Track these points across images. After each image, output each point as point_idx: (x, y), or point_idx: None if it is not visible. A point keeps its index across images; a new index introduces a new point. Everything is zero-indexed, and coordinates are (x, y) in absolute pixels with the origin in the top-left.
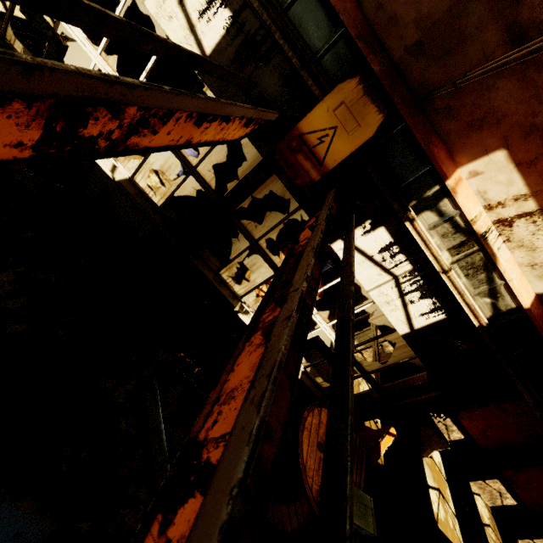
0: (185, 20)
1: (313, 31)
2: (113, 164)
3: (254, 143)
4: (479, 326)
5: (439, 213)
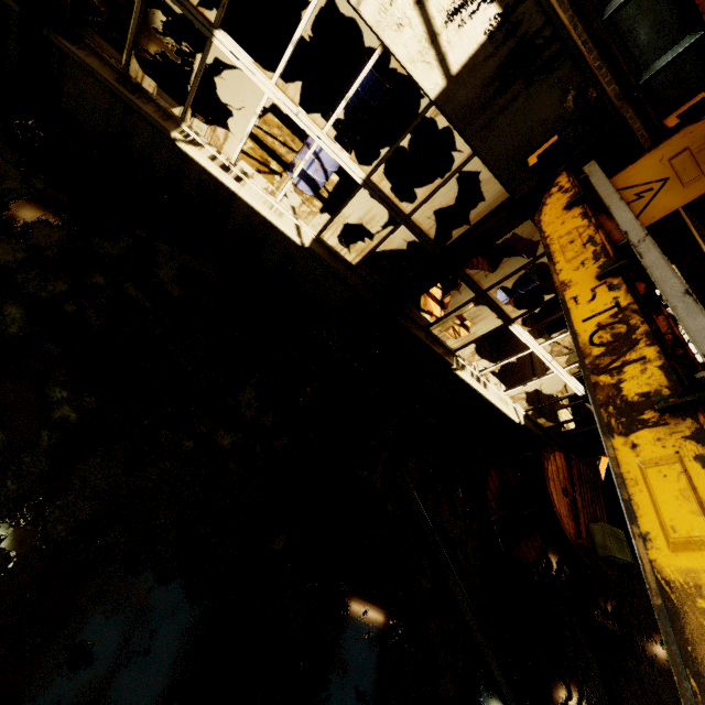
0: (423, 28)
1: (649, 41)
2: (294, 224)
3: (506, 184)
4: None
5: None
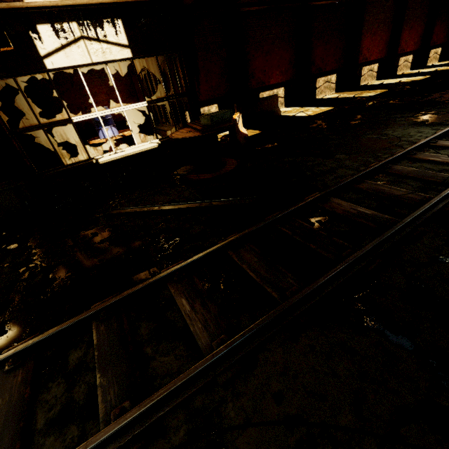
0: None
1: None
2: None
3: None
4: None
5: None
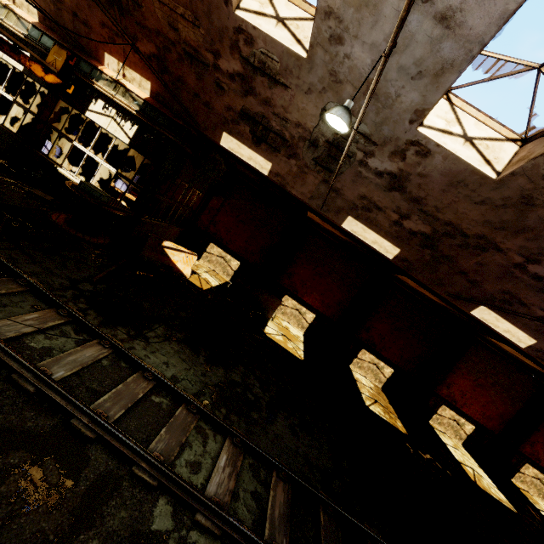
0: None
1: (49, 44)
2: None
3: (46, 87)
4: (137, 113)
5: (104, 79)
